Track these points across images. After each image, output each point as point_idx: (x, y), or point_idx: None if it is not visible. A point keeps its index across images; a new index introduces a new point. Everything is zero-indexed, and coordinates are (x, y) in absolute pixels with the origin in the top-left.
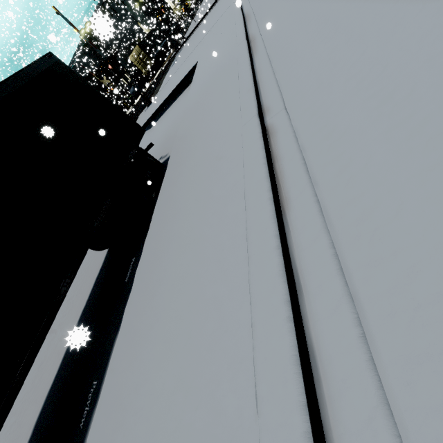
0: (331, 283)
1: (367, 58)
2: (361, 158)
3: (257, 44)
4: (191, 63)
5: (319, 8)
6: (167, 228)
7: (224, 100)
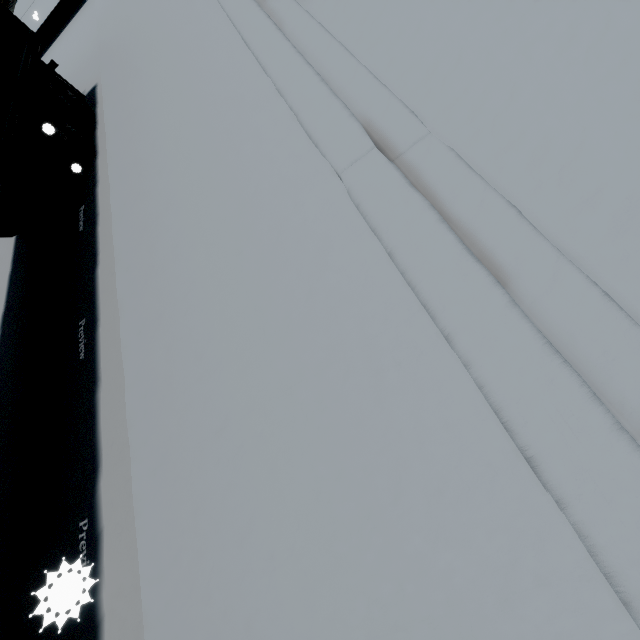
0: (323, 38)
1: None
2: None
3: None
4: None
5: None
6: (139, 110)
7: None
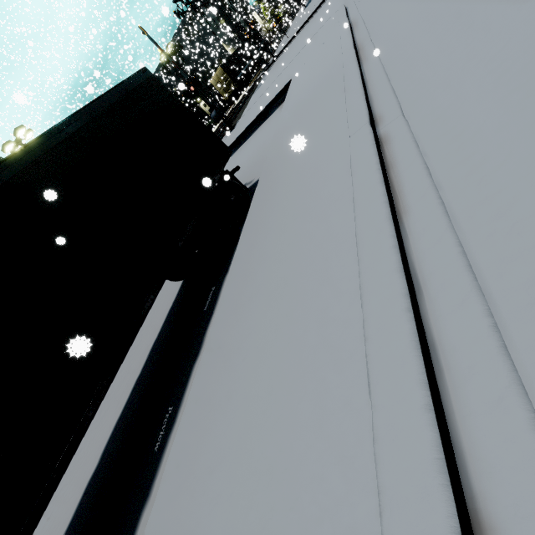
0: (458, 279)
1: (510, 50)
2: (498, 155)
3: (367, 52)
4: (283, 81)
5: (448, 4)
6: (259, 247)
7: (326, 114)
